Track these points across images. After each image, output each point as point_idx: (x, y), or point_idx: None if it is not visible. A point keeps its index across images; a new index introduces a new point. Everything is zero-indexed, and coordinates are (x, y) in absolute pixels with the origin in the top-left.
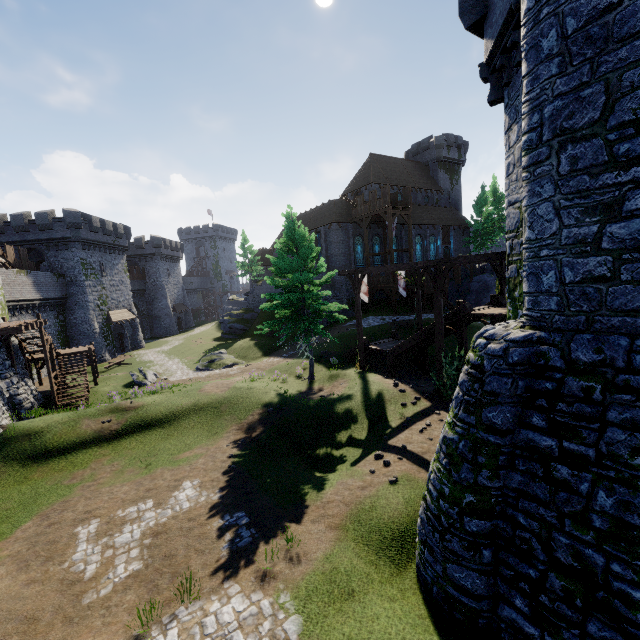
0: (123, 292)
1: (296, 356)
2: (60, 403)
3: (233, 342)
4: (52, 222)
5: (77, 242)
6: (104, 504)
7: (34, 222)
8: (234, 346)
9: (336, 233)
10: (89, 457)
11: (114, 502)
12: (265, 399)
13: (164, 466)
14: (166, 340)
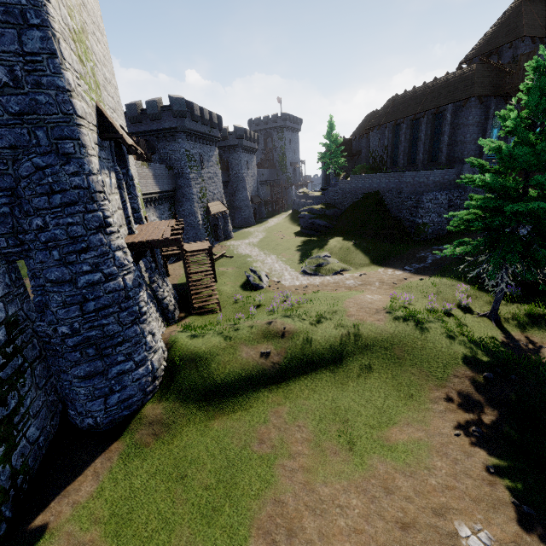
0: (216, 184)
1: (431, 272)
2: (196, 305)
3: (322, 240)
4: (160, 111)
5: (182, 132)
6: (351, 545)
7: (145, 112)
8: (328, 246)
9: (472, 112)
10: (262, 403)
11: (365, 545)
12: (459, 349)
13: (379, 455)
14: (248, 231)
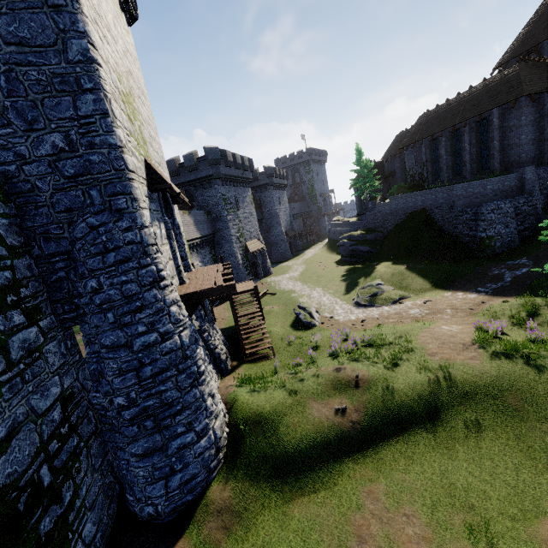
0: (252, 223)
1: (515, 292)
2: (248, 351)
3: (368, 267)
4: (196, 162)
5: (217, 179)
6: None
7: (183, 165)
8: (377, 273)
9: (524, 112)
10: (349, 479)
11: None
12: None
13: None
14: (287, 265)
